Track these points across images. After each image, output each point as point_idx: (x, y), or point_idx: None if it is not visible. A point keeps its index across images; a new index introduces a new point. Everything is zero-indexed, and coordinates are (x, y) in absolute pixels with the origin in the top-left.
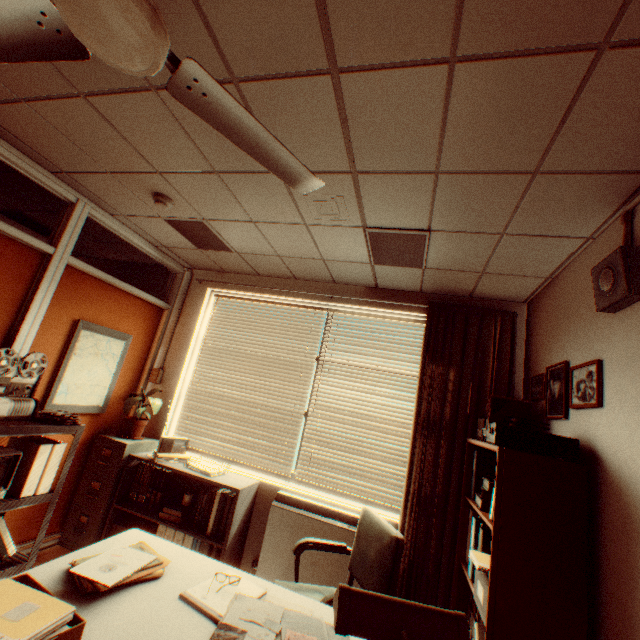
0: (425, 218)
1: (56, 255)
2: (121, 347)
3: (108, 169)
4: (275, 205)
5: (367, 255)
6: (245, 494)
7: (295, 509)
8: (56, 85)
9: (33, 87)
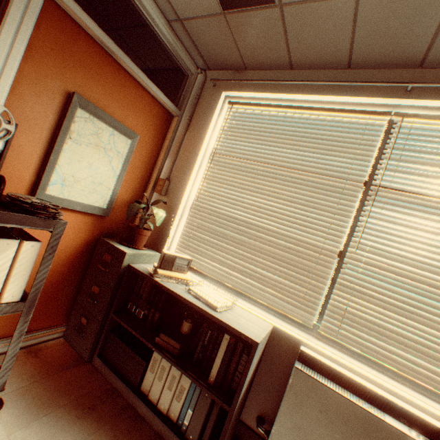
0: None
1: None
2: (126, 146)
3: None
4: None
5: None
6: (260, 345)
7: (330, 384)
8: None
9: None
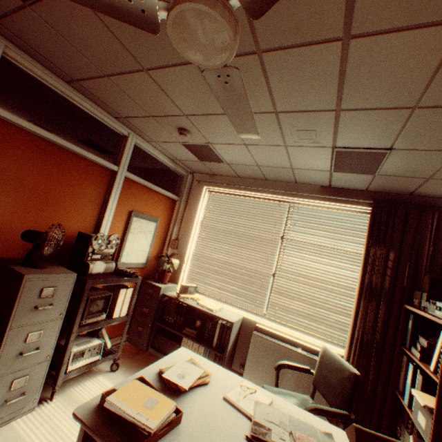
0: (390, 140)
1: (119, 171)
2: (154, 226)
3: (151, 114)
4: (265, 134)
5: (329, 166)
6: (235, 325)
7: (268, 338)
8: (129, 65)
9: (114, 67)
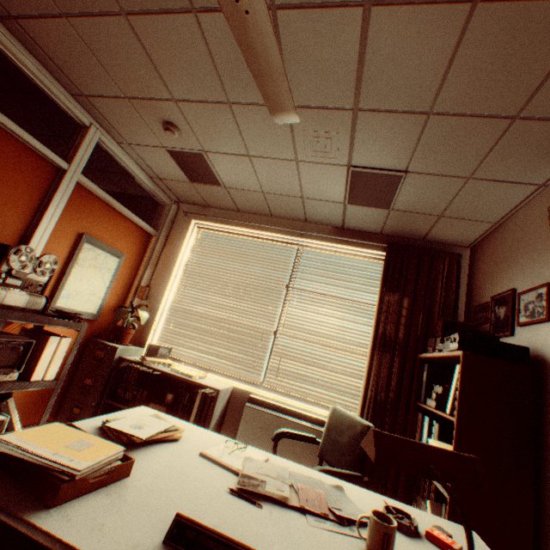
0: (406, 159)
1: (69, 171)
2: (115, 263)
3: (127, 94)
4: (274, 140)
5: (343, 195)
6: (223, 395)
7: (266, 410)
8: (101, 1)
9: (78, 2)
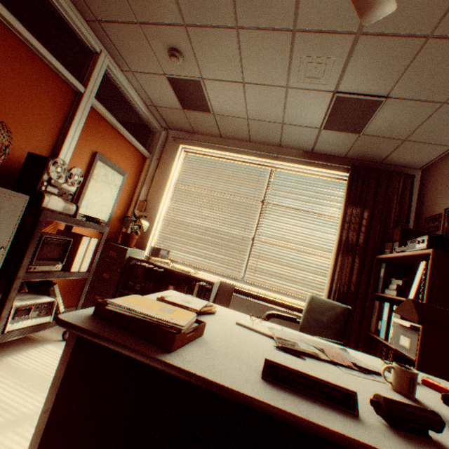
0: (391, 85)
1: (85, 95)
2: (120, 180)
3: (140, 19)
4: (271, 66)
5: (321, 120)
6: (215, 287)
7: (249, 298)
8: None
9: None
